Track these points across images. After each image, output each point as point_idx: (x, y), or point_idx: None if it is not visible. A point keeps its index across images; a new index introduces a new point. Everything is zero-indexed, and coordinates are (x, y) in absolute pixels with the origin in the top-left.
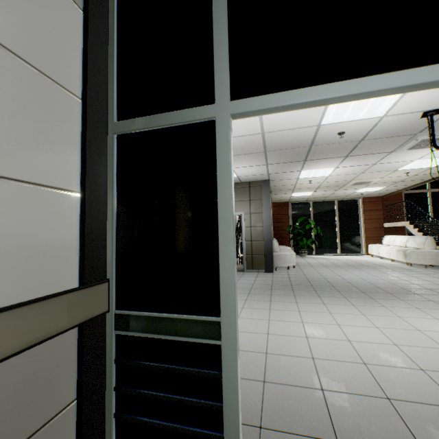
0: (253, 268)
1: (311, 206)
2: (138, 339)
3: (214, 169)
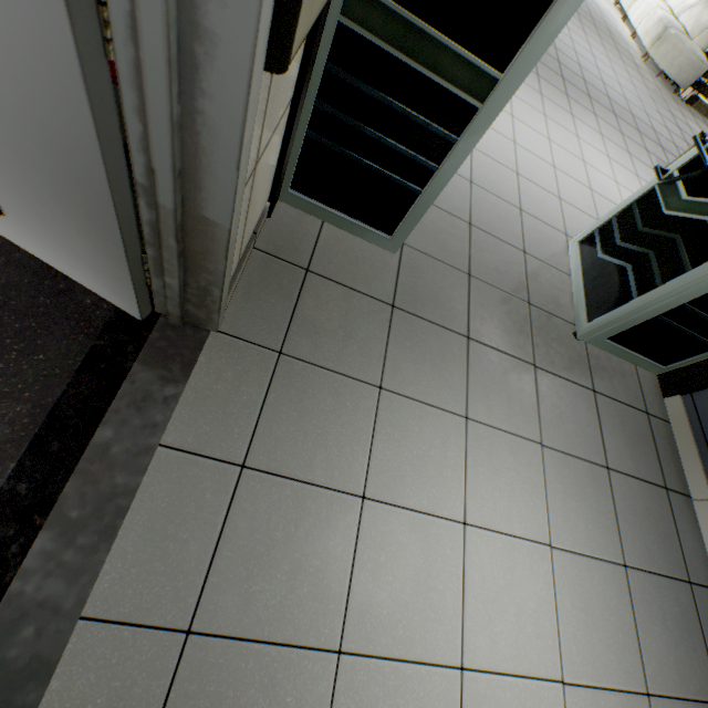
0: None
1: None
2: (372, 49)
3: None
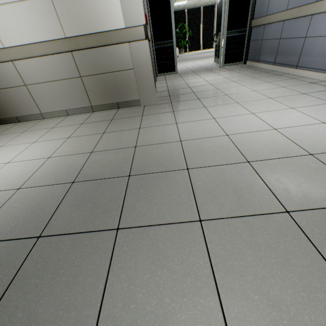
0: None
1: (186, 14)
2: (159, 48)
3: (170, 8)
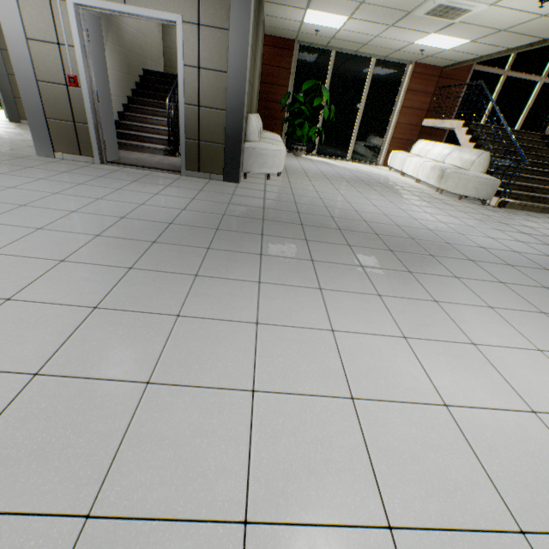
0: (200, 170)
1: (331, 62)
2: None
3: None
